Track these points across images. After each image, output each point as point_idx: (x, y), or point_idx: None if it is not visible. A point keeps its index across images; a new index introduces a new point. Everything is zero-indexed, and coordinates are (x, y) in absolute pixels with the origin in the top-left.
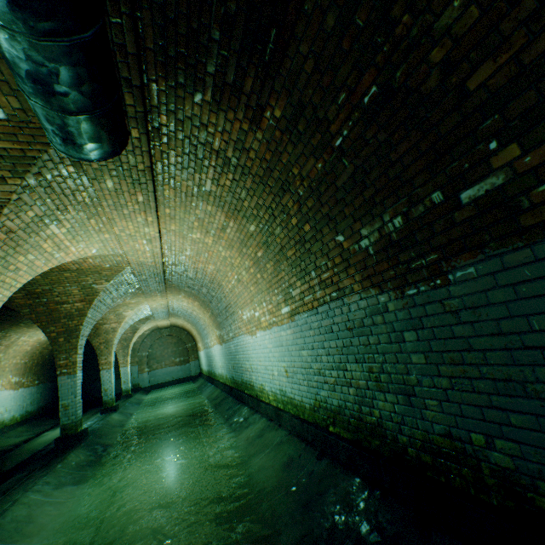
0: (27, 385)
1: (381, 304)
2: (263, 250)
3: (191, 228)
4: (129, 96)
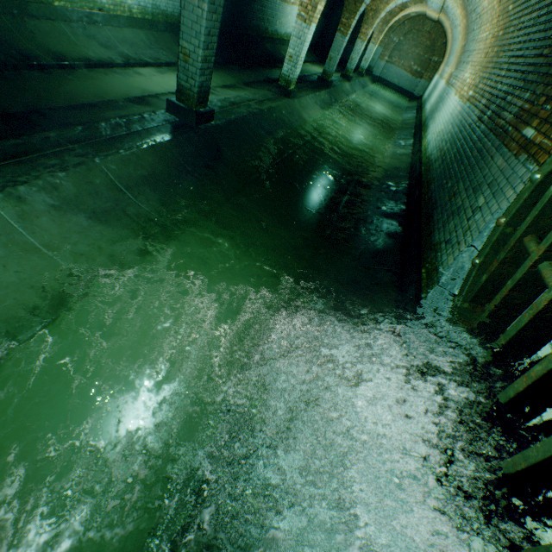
0: None
1: (472, 123)
2: (501, 34)
3: None
4: None
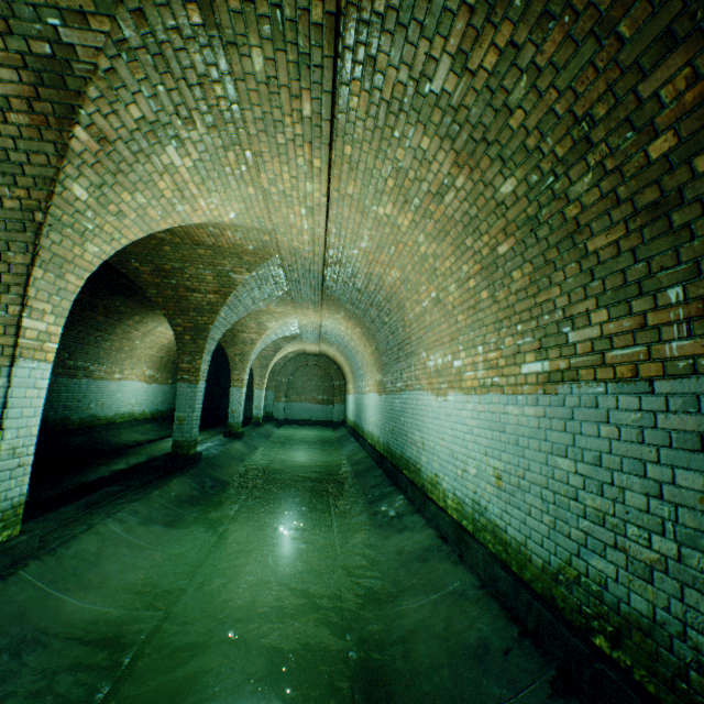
0: (161, 382)
1: None
2: (515, 240)
3: (378, 193)
4: None
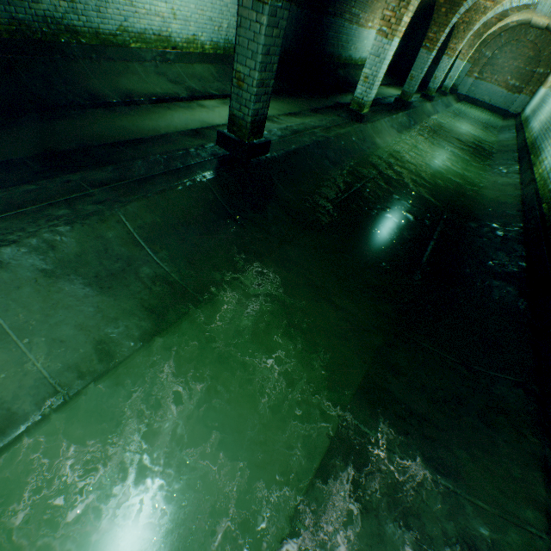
0: None
1: None
2: None
3: None
4: None
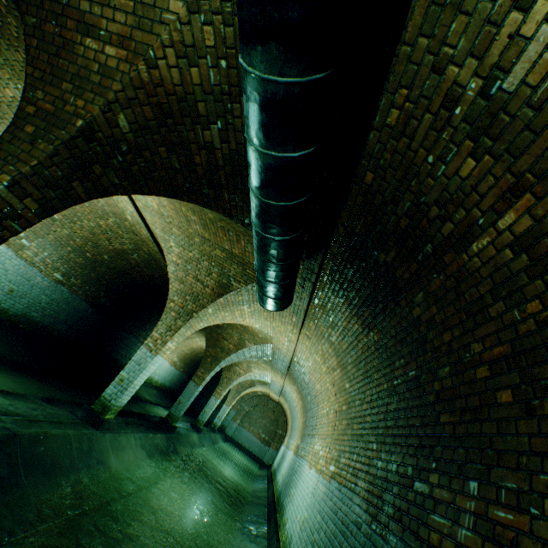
0: (177, 367)
1: (361, 520)
2: (346, 407)
3: (316, 351)
4: (307, 283)
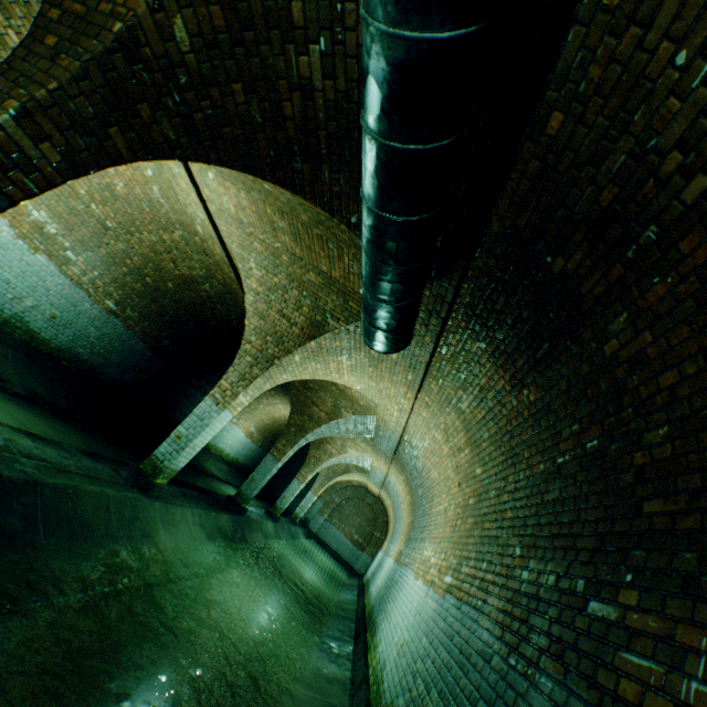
0: (254, 440)
1: (491, 650)
2: (474, 500)
3: (437, 425)
4: (433, 319)
